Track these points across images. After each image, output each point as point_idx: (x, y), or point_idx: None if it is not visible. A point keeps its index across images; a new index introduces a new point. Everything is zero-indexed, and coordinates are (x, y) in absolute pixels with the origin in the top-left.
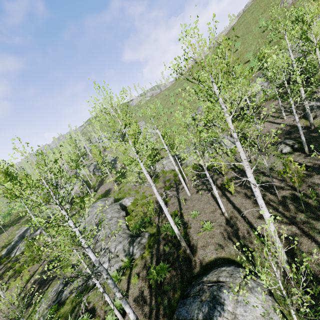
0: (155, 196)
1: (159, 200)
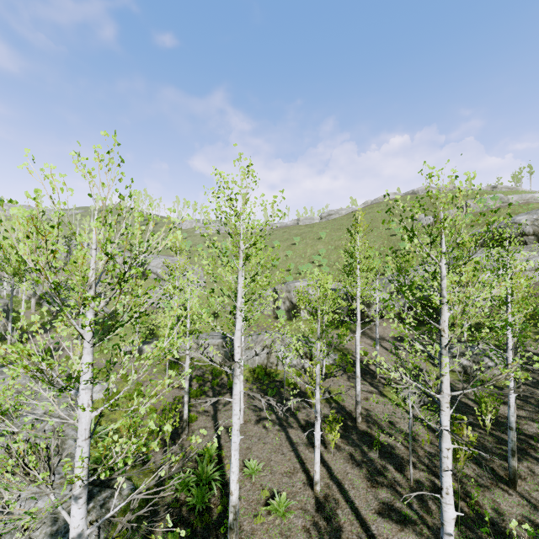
0: (231, 400)
1: (234, 412)
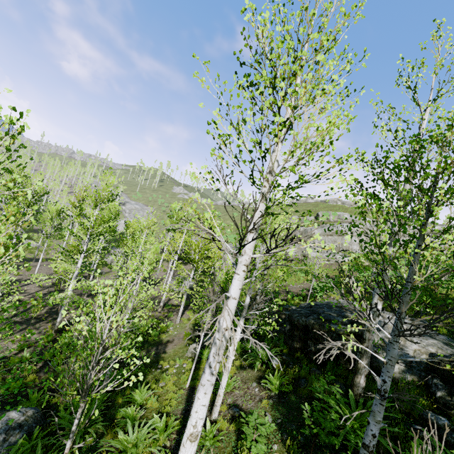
0: None
1: None
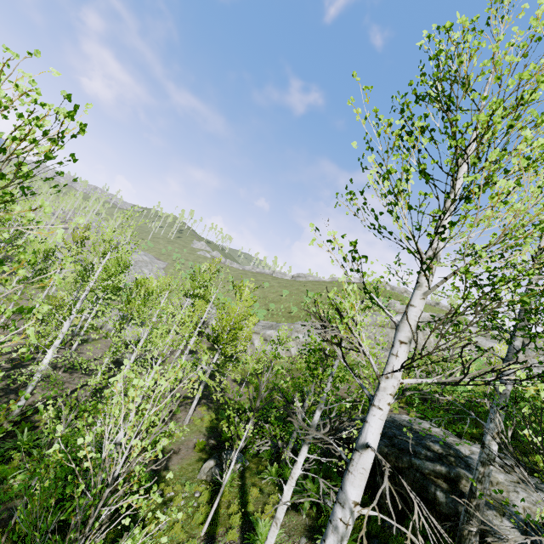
0: None
1: None
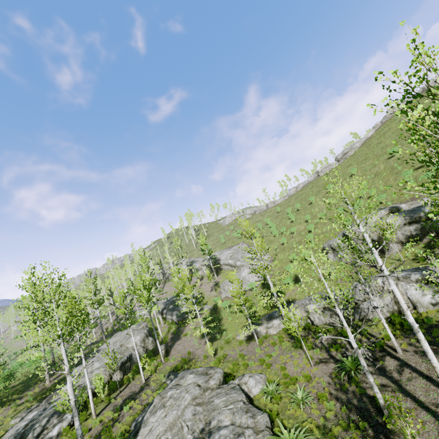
0: None
1: None
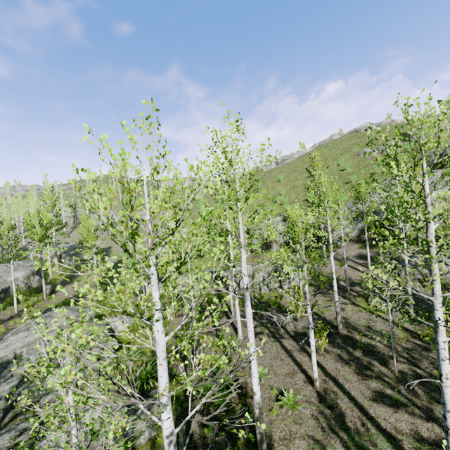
0: (245, 319)
1: (249, 329)
